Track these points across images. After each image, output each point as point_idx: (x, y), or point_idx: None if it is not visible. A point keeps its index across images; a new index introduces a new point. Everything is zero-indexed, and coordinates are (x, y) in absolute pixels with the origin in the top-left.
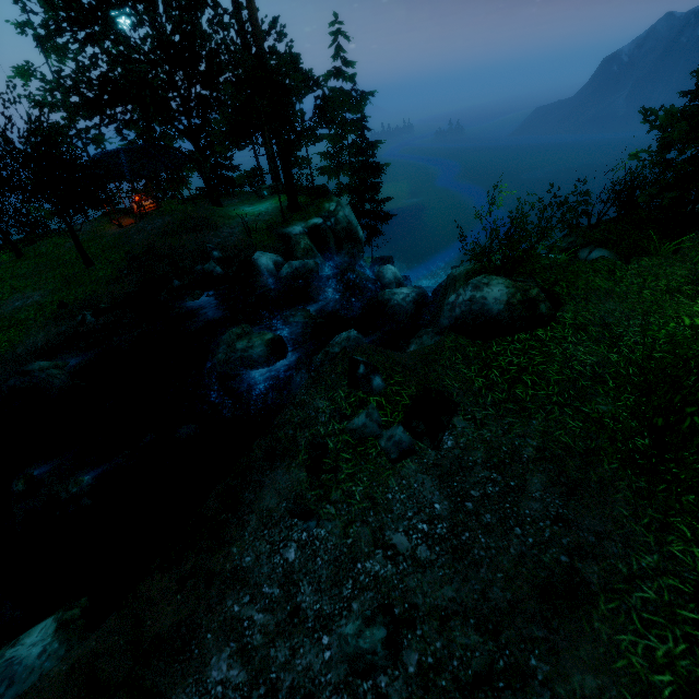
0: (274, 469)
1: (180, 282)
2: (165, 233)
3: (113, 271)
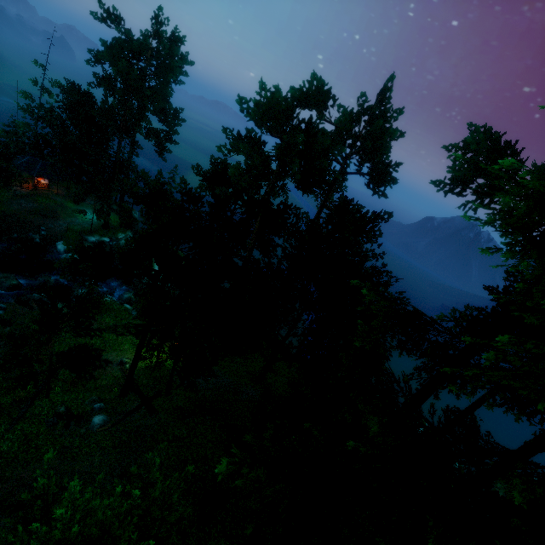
0: None
1: (18, 236)
2: (29, 211)
3: None
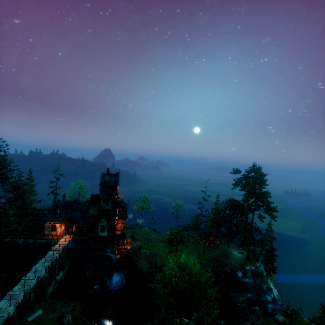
0: (247, 321)
1: (221, 269)
2: (219, 255)
3: (208, 258)
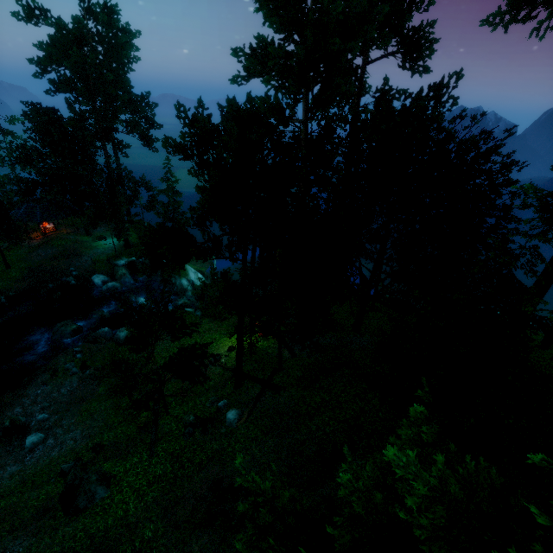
0: (44, 374)
1: (53, 285)
2: (51, 258)
3: (20, 274)
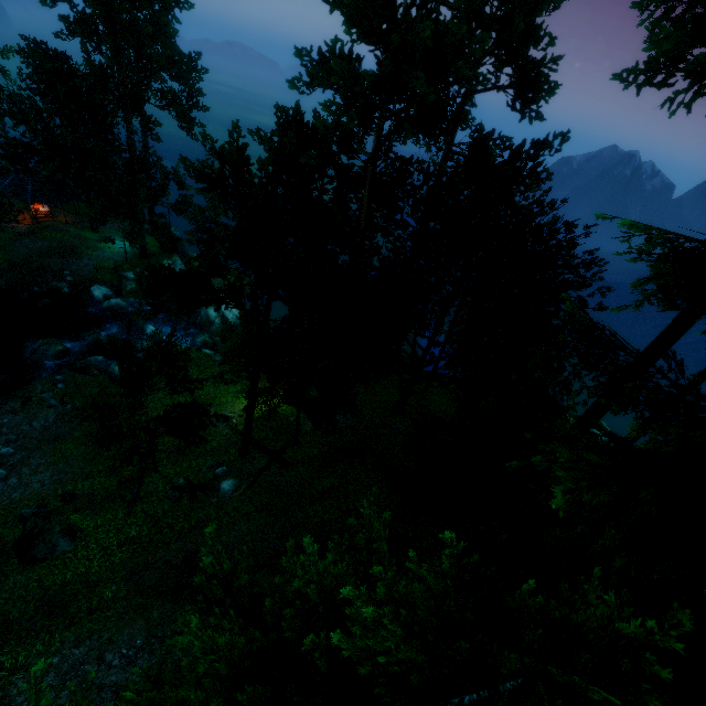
0: (14, 401)
1: (39, 289)
2: (41, 253)
3: None
